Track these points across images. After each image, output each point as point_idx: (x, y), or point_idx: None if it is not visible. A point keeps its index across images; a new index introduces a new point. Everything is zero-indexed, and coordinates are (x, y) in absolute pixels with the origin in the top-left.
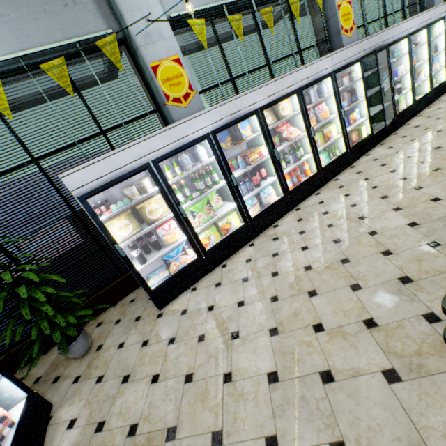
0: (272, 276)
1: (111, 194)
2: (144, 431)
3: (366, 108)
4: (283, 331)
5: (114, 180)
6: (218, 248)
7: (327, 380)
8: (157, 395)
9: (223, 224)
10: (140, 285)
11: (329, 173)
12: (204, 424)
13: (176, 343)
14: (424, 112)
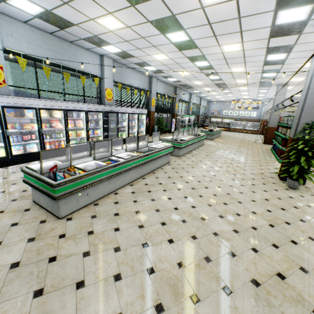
0: (2, 178)
1: None
2: None
3: (103, 131)
4: None
5: None
6: None
7: None
8: None
9: None
10: None
11: (74, 150)
12: None
13: None
14: (131, 143)
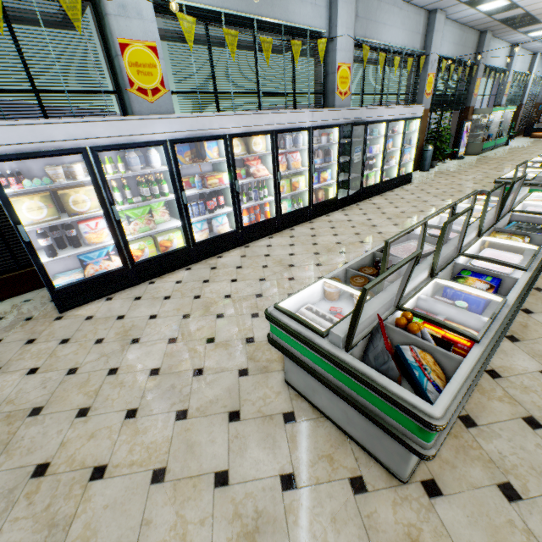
0: (194, 298)
1: (28, 167)
2: (5, 411)
3: (337, 172)
4: (181, 340)
5: (36, 152)
6: (150, 263)
7: (198, 374)
8: (30, 384)
9: (163, 240)
10: (43, 286)
11: (288, 222)
12: (75, 403)
13: (70, 343)
14: (386, 194)
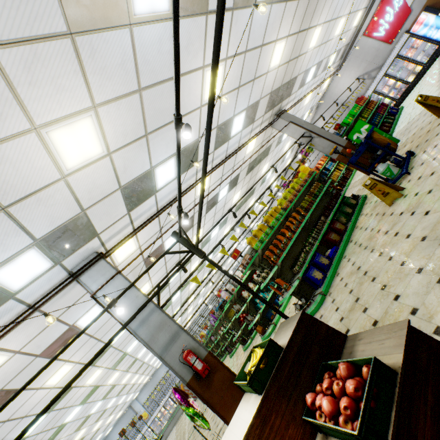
0: None
1: None
2: None
3: None
4: None
5: None
6: None
7: None
8: None
9: None
10: None
11: None
12: None
13: None
14: None
